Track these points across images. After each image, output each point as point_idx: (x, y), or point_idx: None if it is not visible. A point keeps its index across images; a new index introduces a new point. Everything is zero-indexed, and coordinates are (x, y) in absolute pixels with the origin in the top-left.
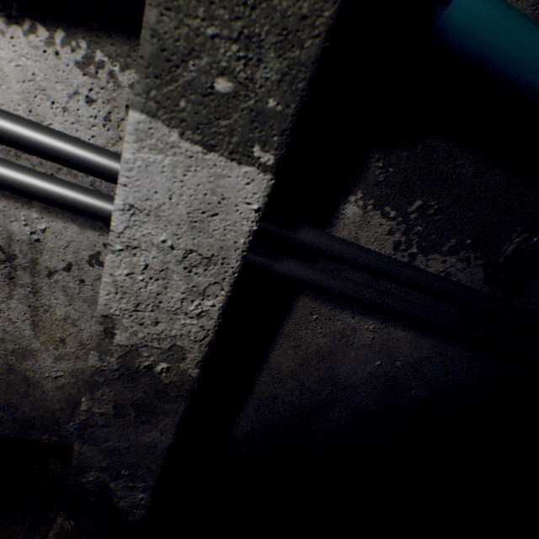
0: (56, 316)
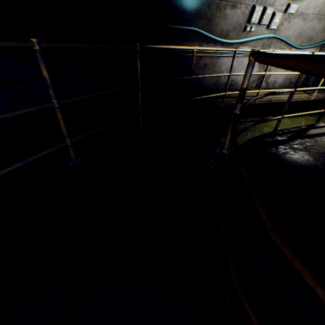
0: None
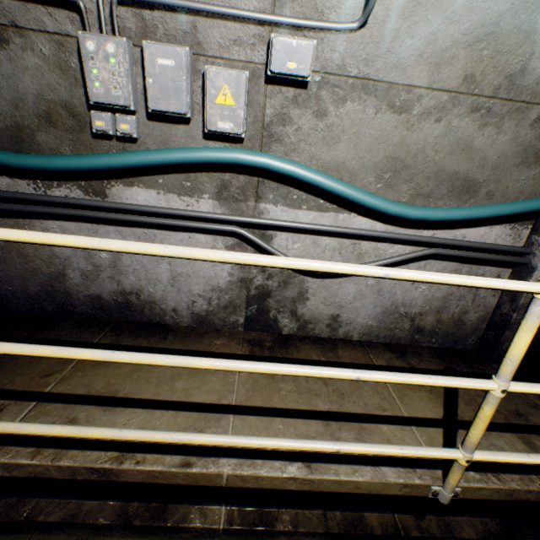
0: (479, 297)
